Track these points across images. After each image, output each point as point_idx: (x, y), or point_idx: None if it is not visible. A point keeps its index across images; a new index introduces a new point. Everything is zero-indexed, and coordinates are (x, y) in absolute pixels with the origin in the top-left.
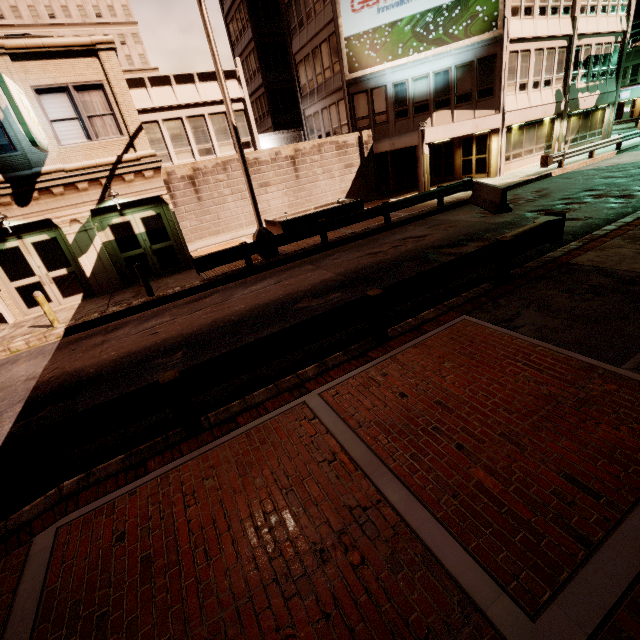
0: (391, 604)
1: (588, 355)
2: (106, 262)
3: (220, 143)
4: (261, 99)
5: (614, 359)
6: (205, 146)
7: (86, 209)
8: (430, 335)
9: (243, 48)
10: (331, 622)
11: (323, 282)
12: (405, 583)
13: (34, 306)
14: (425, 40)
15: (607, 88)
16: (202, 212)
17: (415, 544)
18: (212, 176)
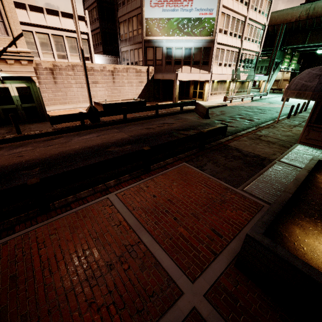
0: (139, 283)
1: (227, 183)
2: None
3: (71, 54)
4: (97, 35)
5: (236, 185)
6: (62, 53)
7: None
8: (169, 170)
9: (90, 4)
10: (112, 294)
11: (122, 139)
12: (146, 275)
13: None
14: (182, 31)
15: (251, 73)
16: (56, 90)
17: (152, 259)
18: (65, 71)
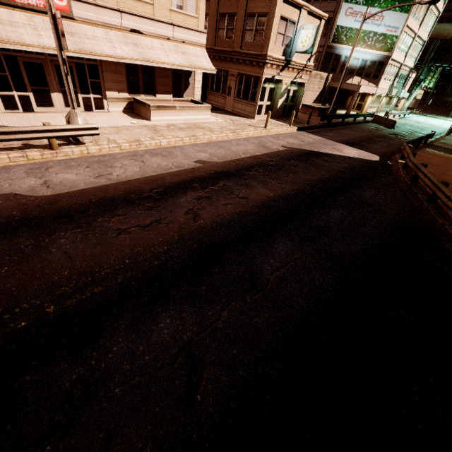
0: None
1: None
2: (283, 104)
3: None
4: None
5: None
6: None
7: (290, 80)
8: (424, 149)
9: None
10: None
11: (369, 135)
12: None
13: (257, 115)
14: (366, 43)
15: (399, 89)
16: None
17: None
18: None
